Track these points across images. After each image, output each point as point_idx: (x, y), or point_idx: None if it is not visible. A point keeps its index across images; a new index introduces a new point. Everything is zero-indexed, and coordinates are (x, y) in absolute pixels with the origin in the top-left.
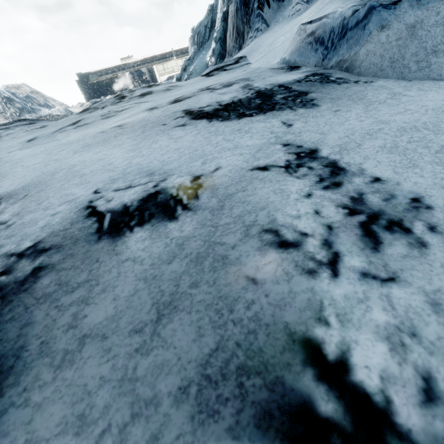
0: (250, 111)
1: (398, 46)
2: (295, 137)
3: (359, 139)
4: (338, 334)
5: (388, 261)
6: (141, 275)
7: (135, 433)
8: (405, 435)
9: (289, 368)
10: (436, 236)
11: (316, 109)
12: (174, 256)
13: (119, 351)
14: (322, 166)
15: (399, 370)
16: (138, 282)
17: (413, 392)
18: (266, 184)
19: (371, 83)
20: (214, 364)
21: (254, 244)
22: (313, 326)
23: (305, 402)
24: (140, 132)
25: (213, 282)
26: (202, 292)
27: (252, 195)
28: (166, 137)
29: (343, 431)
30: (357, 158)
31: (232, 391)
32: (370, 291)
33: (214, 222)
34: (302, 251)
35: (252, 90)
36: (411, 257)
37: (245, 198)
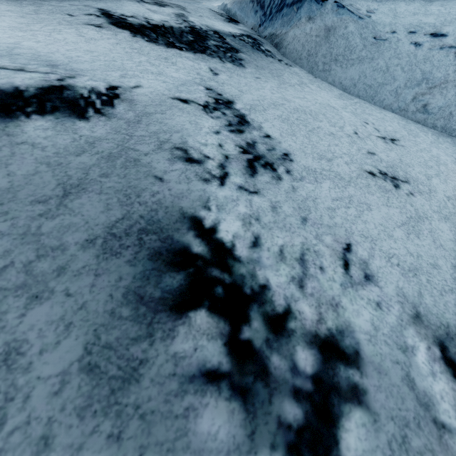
0: (181, 44)
1: (316, 42)
2: (218, 86)
3: (266, 106)
4: (215, 215)
5: (257, 183)
6: (43, 160)
7: (42, 266)
8: (237, 258)
9: (178, 231)
10: (288, 176)
11: (242, 69)
12: (83, 151)
13: (19, 214)
14: (234, 115)
15: (244, 234)
16: (39, 165)
17: (248, 243)
18: (184, 114)
19: (290, 67)
20: (120, 227)
21: (166, 156)
22: (200, 210)
23: (185, 247)
24: (31, 10)
25: (124, 175)
26: (112, 181)
27: (170, 119)
28: (73, 31)
29: (205, 259)
30: (260, 118)
31: (133, 242)
32: (241, 196)
33: (130, 132)
34: (203, 167)
35: (186, 23)
36: (271, 183)
37: (163, 119)
